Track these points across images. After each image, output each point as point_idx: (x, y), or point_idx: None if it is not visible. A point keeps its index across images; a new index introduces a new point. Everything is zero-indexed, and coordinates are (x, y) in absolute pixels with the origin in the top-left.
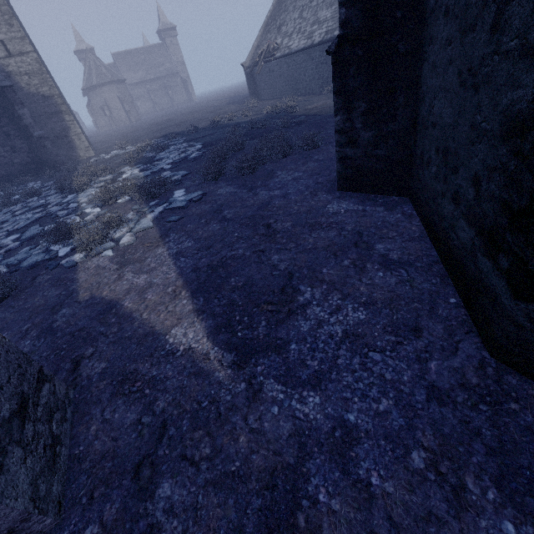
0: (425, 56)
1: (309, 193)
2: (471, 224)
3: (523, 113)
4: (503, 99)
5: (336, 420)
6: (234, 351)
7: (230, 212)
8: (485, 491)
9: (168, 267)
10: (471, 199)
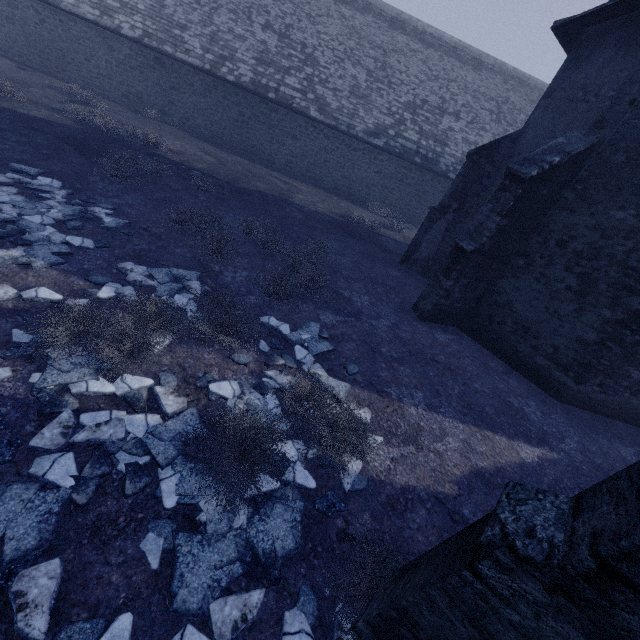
0: (506, 278)
1: (409, 324)
2: (549, 360)
3: (588, 341)
4: (578, 332)
5: (576, 442)
6: (543, 444)
7: (388, 350)
8: (593, 435)
9: (447, 422)
10: (550, 352)
